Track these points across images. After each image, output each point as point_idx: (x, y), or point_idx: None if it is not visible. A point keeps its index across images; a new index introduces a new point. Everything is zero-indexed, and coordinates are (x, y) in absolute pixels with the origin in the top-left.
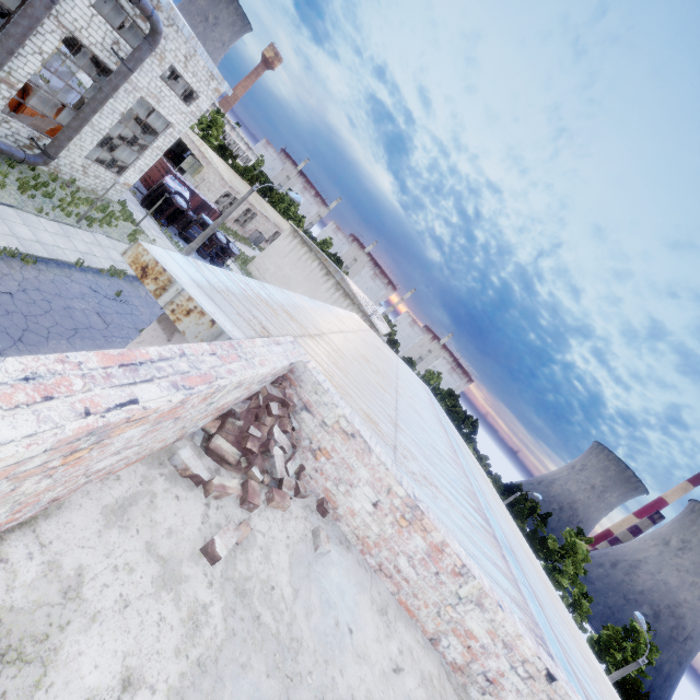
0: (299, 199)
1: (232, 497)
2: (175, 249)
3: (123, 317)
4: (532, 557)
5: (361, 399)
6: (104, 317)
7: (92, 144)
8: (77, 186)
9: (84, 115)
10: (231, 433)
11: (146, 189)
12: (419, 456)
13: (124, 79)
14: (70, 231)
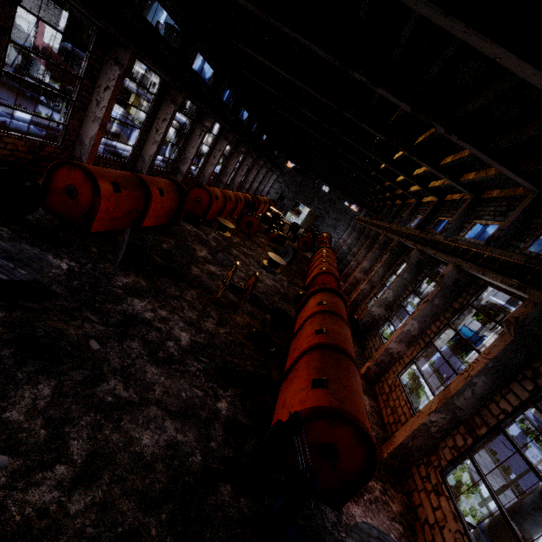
0: None
1: None
2: None
3: None
4: None
5: None
6: None
7: None
8: None
9: None
10: None
11: None
12: None
13: None
14: None
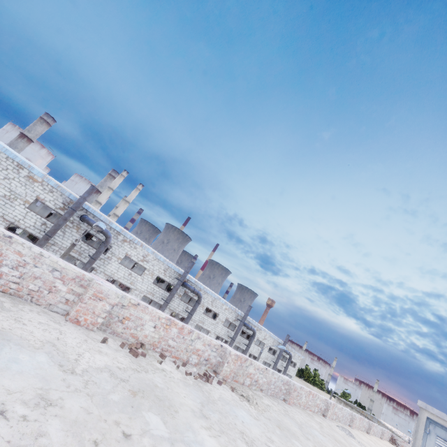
0: (349, 392)
1: (395, 446)
2: None
3: None
4: None
5: None
6: None
7: None
8: None
9: None
10: (391, 441)
11: None
12: None
13: (286, 372)
14: None
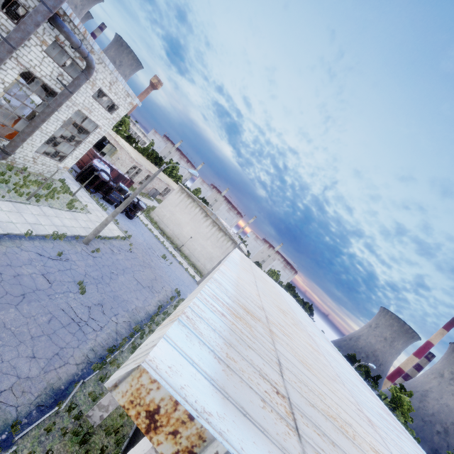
0: (195, 174)
1: None
2: (101, 209)
3: (63, 273)
4: None
5: (349, 415)
6: (48, 277)
7: (40, 143)
8: (28, 171)
9: (35, 123)
10: None
11: (78, 168)
12: None
13: (66, 98)
14: (21, 207)
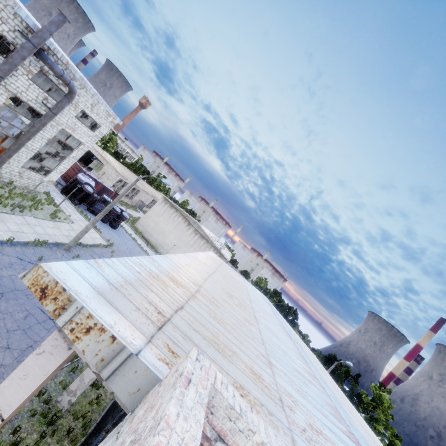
0: (169, 183)
1: None
2: (84, 220)
3: None
4: (373, 436)
5: (242, 351)
6: None
7: (26, 158)
8: (14, 185)
9: (21, 141)
10: None
11: (64, 182)
12: (296, 395)
13: (50, 119)
14: (5, 217)
